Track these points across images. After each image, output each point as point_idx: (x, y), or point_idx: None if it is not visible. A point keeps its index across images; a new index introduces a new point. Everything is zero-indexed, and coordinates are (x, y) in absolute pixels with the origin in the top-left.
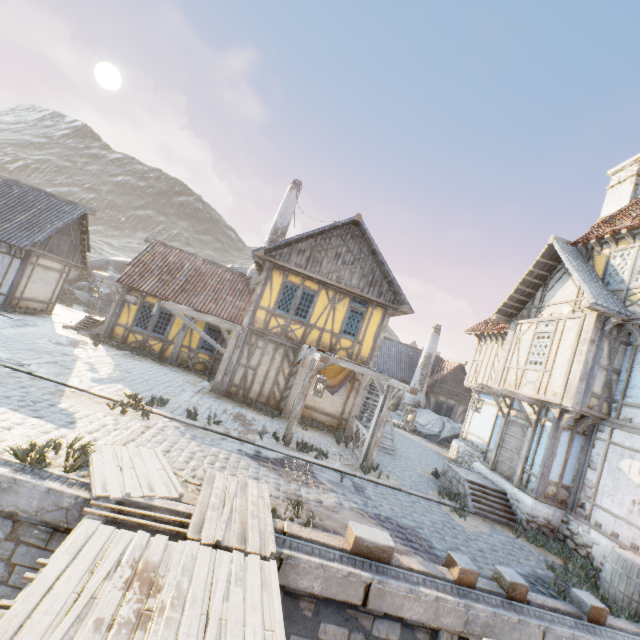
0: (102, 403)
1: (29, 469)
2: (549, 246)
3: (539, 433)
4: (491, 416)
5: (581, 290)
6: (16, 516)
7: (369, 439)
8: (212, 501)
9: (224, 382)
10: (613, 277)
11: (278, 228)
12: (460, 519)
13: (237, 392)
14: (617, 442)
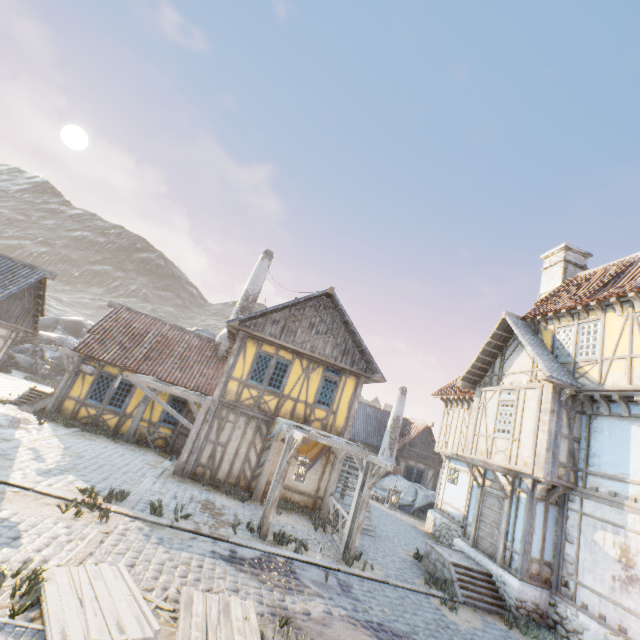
0: (51, 504)
1: None
2: (502, 320)
3: (516, 505)
4: (464, 484)
5: (535, 361)
6: None
7: (350, 523)
8: (193, 635)
9: (190, 462)
10: (560, 350)
11: (249, 295)
12: (452, 613)
13: (204, 473)
14: (588, 512)
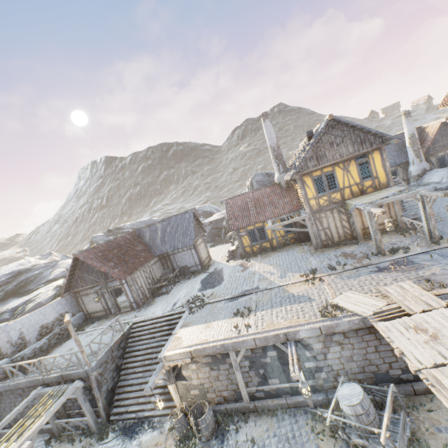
0: (301, 285)
1: (333, 318)
2: None
3: None
4: None
5: None
6: (341, 332)
7: (426, 227)
8: (399, 298)
9: (318, 243)
10: None
11: (273, 147)
12: None
13: (327, 243)
14: None
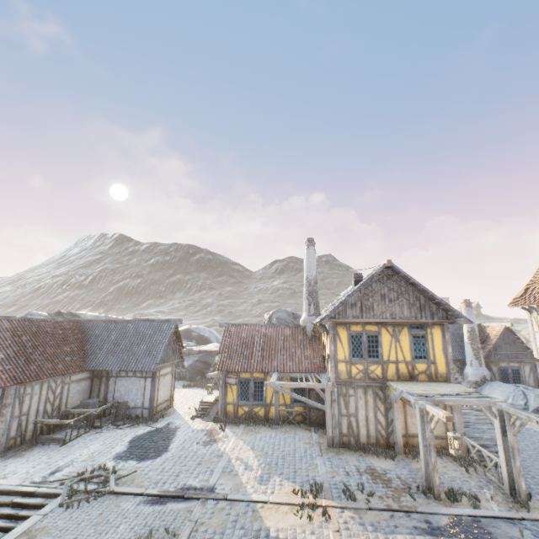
0: (288, 512)
1: None
2: None
3: None
4: None
5: None
6: None
7: (505, 467)
8: None
9: (335, 435)
10: None
11: (310, 280)
12: None
13: (349, 441)
14: None
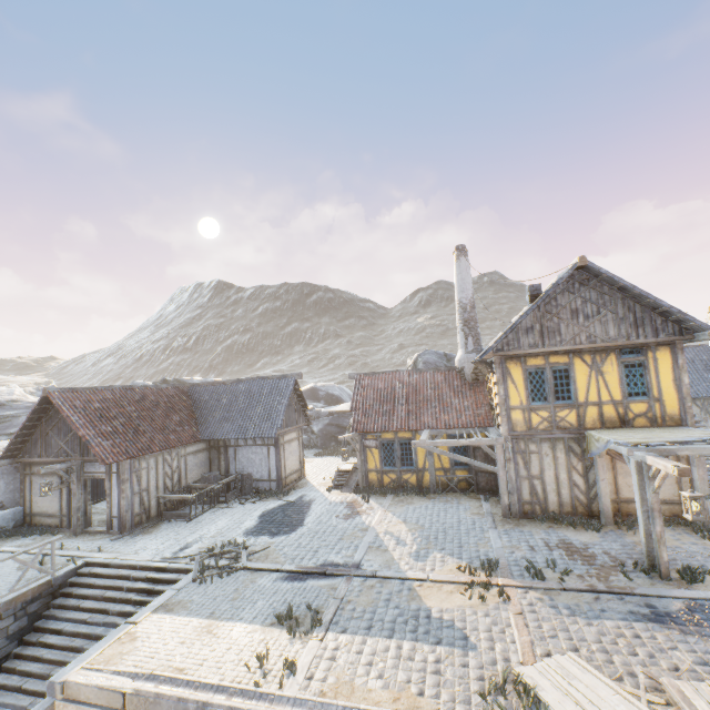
0: (453, 592)
1: None
2: None
3: None
4: None
5: None
6: None
7: None
8: None
9: (513, 503)
10: None
11: (465, 304)
12: None
13: (533, 510)
14: None
